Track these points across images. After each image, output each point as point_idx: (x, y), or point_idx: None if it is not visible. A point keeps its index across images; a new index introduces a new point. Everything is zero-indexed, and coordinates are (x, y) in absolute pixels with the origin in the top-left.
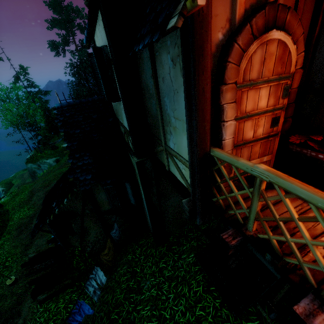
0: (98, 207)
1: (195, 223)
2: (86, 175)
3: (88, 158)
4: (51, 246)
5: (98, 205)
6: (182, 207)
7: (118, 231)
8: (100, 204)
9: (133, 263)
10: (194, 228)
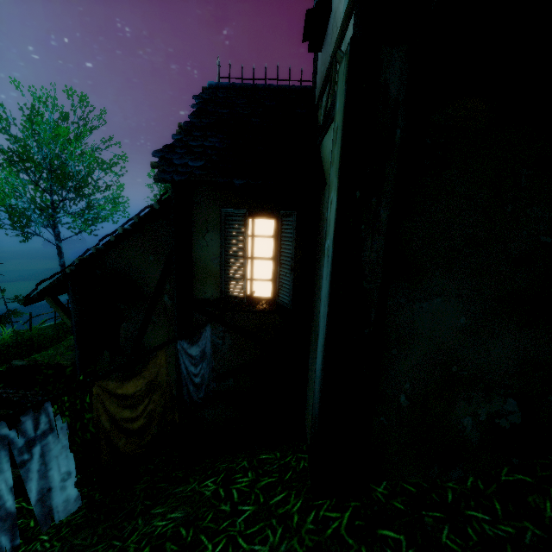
0: (189, 274)
1: (502, 477)
2: (191, 160)
3: (217, 141)
4: (64, 362)
5: (193, 271)
6: (464, 367)
7: (207, 365)
8: (197, 272)
9: (209, 515)
10: (494, 493)
